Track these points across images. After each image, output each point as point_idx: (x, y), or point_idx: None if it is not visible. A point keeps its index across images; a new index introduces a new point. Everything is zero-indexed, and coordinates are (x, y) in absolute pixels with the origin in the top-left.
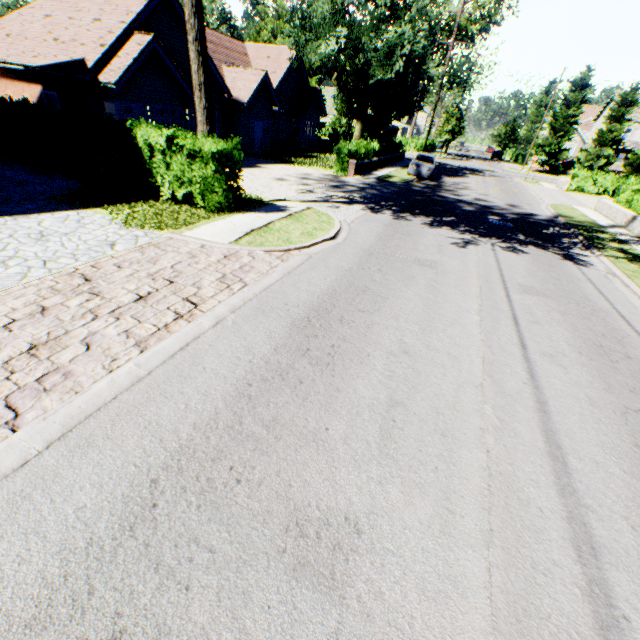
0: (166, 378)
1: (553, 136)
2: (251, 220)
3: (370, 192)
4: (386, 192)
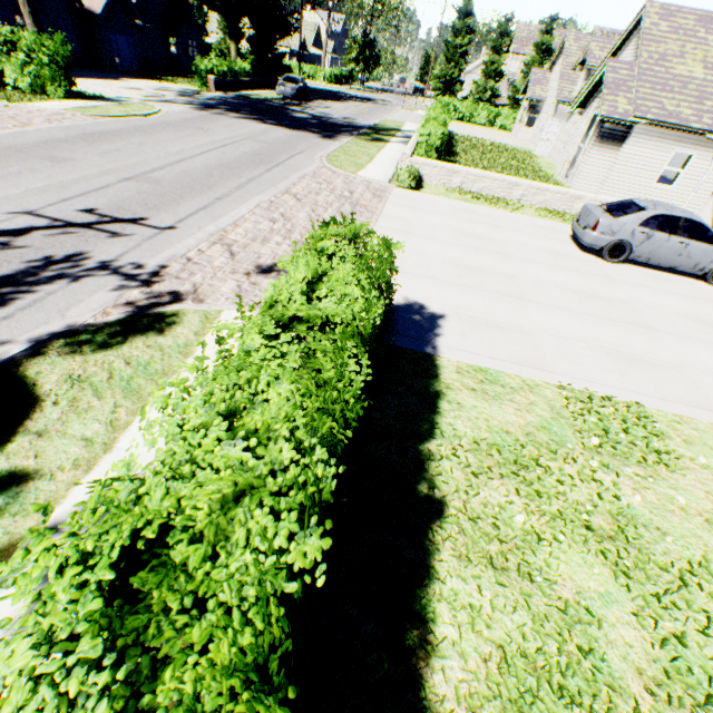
0: (7, 137)
1: (448, 67)
2: (85, 104)
3: (216, 101)
4: (233, 103)
